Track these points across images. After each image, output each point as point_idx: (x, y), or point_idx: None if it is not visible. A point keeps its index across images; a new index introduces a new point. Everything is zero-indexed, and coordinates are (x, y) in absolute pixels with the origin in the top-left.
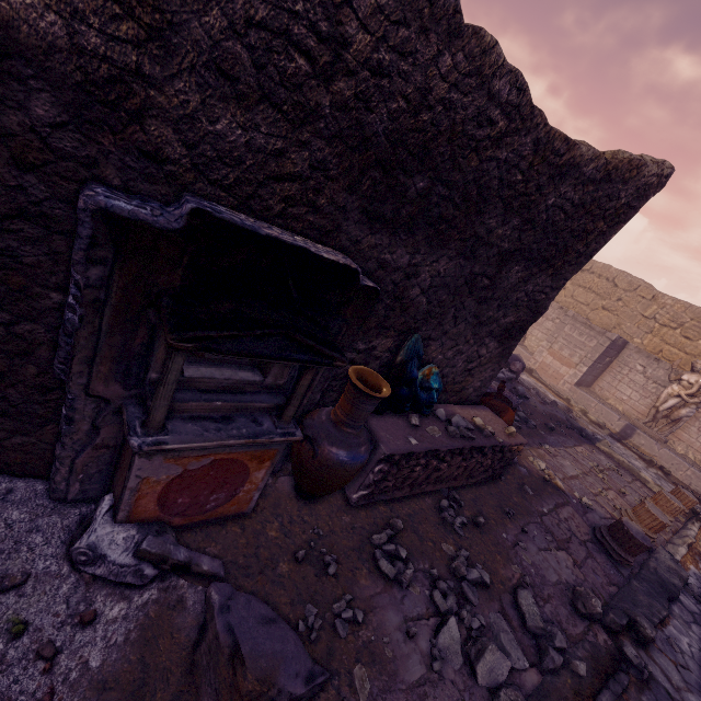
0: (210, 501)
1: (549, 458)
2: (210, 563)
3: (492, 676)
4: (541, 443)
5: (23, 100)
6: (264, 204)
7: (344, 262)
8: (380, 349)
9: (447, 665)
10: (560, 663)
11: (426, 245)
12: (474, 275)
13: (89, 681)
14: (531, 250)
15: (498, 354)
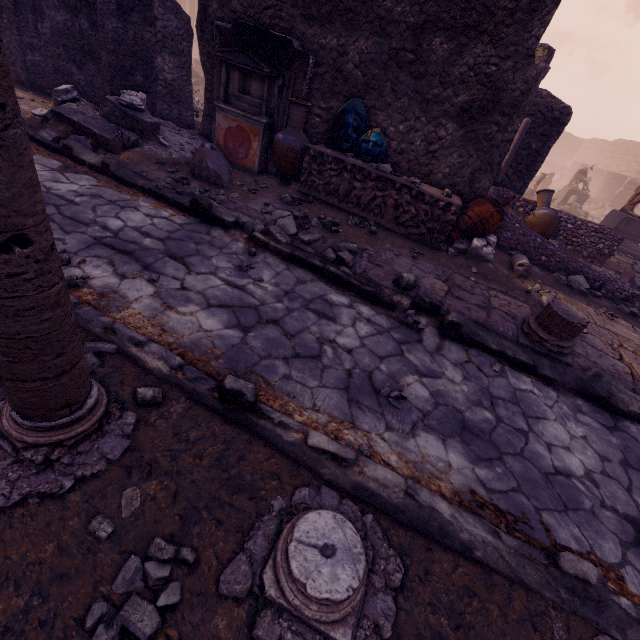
0: (240, 153)
1: (588, 310)
2: (228, 165)
3: (283, 228)
4: (603, 308)
5: (212, 5)
6: (264, 21)
7: (285, 36)
8: (337, 111)
9: (269, 216)
10: (330, 255)
11: (345, 31)
12: (395, 51)
13: (184, 156)
14: (444, 20)
15: (462, 138)
